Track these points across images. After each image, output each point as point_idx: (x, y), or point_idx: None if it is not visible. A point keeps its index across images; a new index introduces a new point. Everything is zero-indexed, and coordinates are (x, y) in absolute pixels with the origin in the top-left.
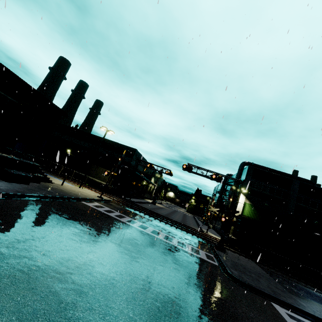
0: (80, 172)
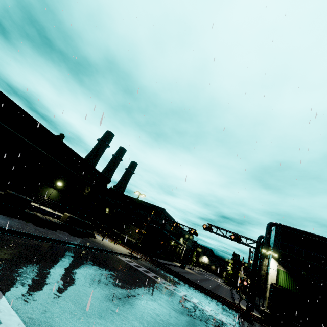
0: (115, 230)
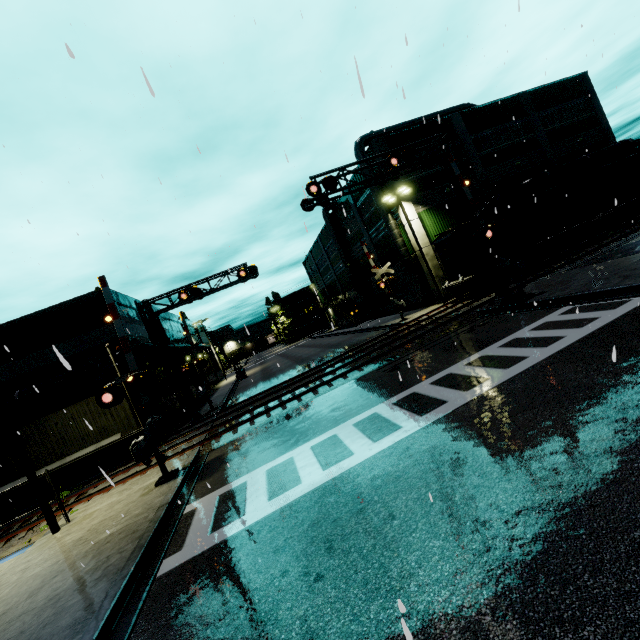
0: None
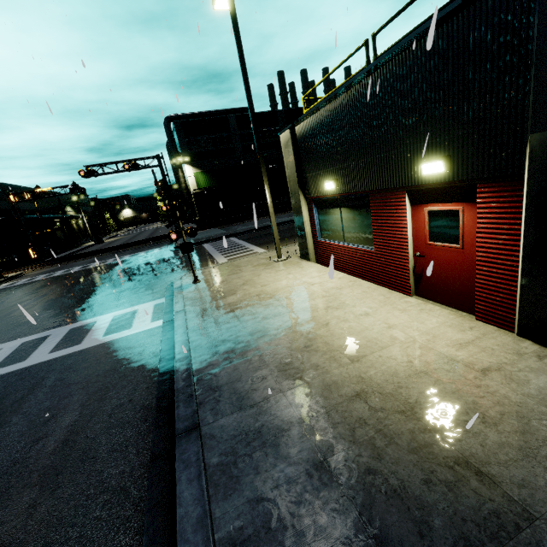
0: None
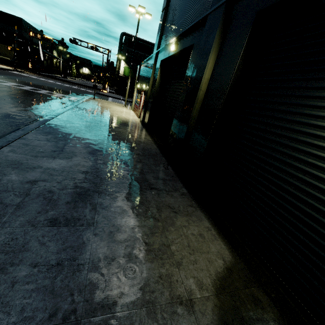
0: None
